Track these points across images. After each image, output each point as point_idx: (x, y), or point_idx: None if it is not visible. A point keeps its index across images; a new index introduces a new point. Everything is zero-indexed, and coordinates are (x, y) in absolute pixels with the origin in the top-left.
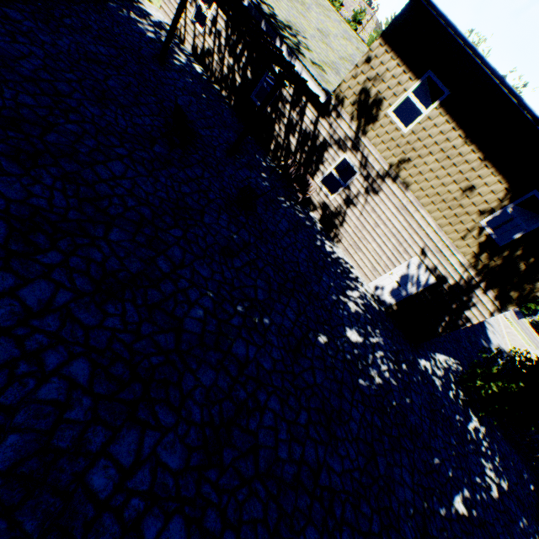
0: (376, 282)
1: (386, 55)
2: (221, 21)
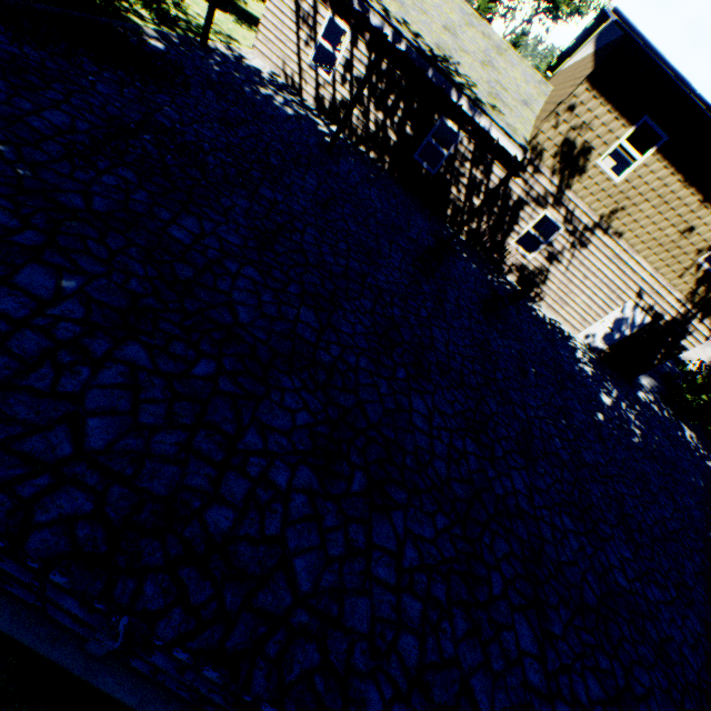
0: (585, 332)
1: (594, 101)
2: (358, 65)
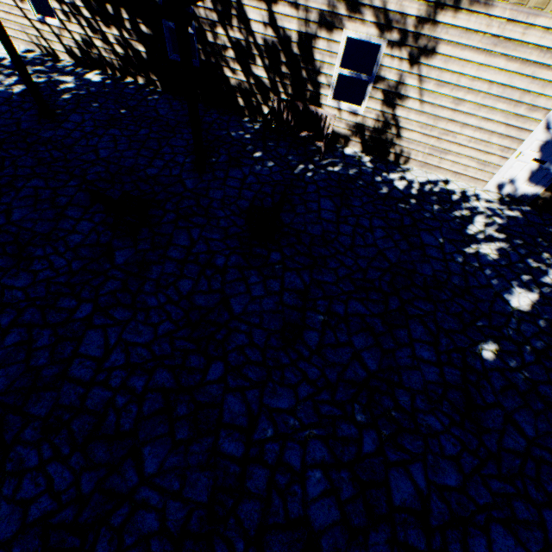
0: (496, 179)
1: None
2: None
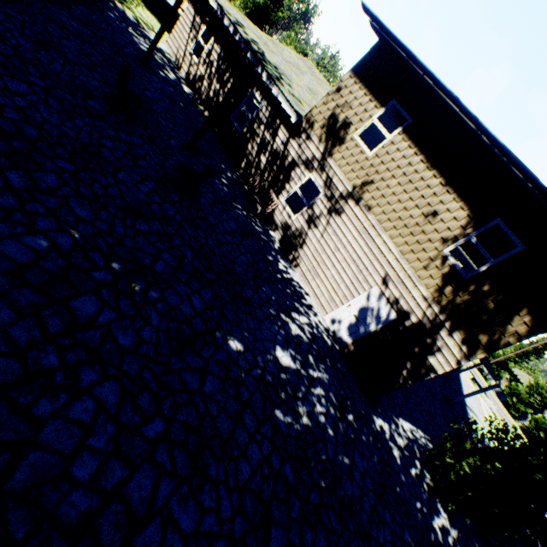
0: (332, 315)
1: (355, 85)
2: (215, 54)
